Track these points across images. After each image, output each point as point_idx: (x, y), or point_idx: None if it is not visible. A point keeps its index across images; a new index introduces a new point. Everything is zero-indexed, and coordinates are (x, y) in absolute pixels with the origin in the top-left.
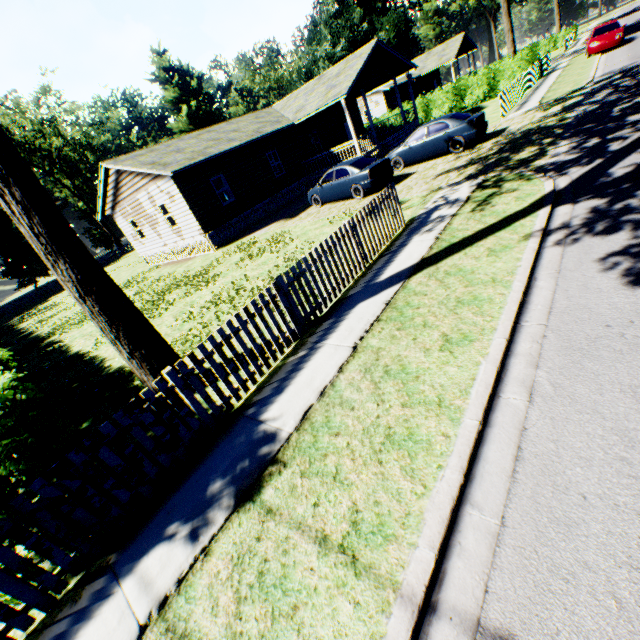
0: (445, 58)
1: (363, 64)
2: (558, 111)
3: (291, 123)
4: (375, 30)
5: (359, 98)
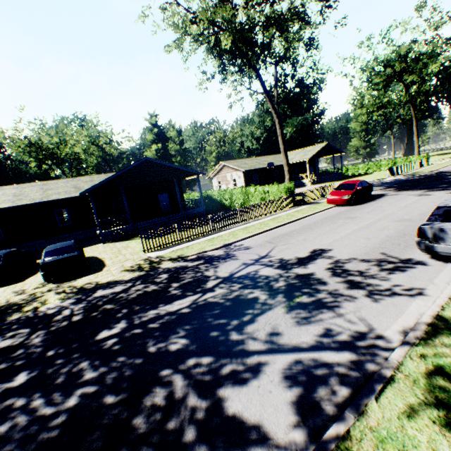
0: (304, 157)
1: (116, 173)
2: (95, 284)
3: (76, 195)
4: (288, 125)
5: (231, 170)
